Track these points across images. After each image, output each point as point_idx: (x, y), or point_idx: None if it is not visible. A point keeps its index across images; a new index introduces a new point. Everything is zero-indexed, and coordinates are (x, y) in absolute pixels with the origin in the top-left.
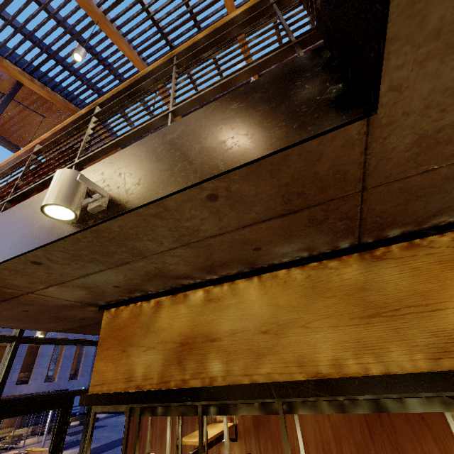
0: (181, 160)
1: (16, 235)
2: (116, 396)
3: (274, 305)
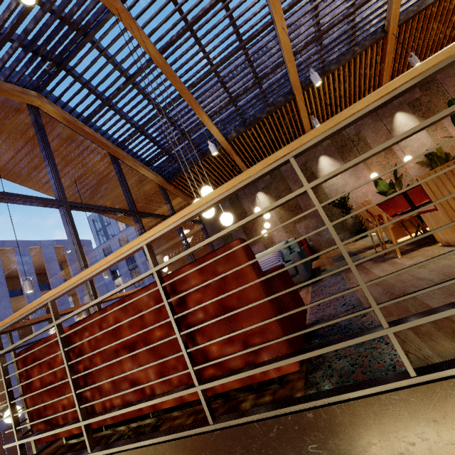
0: None
1: None
2: None
3: None
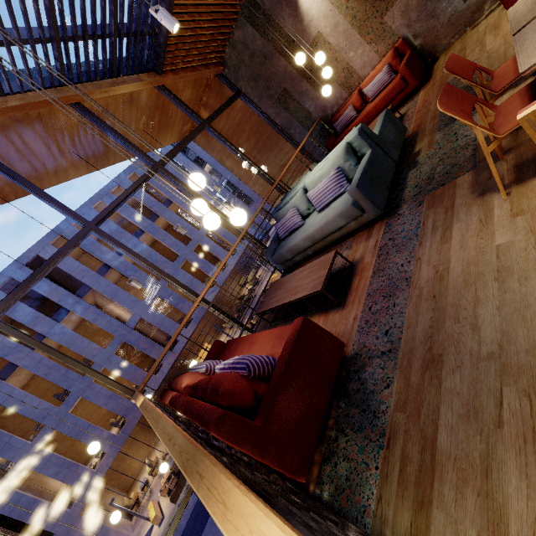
0: None
1: None
2: None
3: None
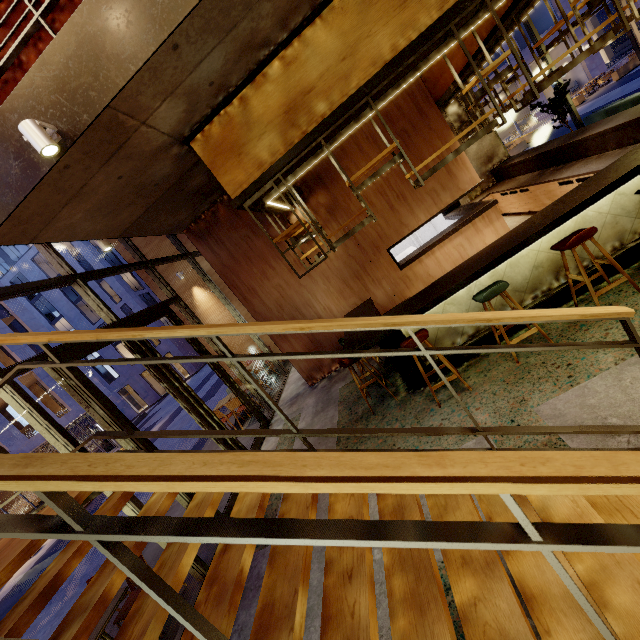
0: None
1: (139, 24)
2: (261, 179)
3: (341, 34)
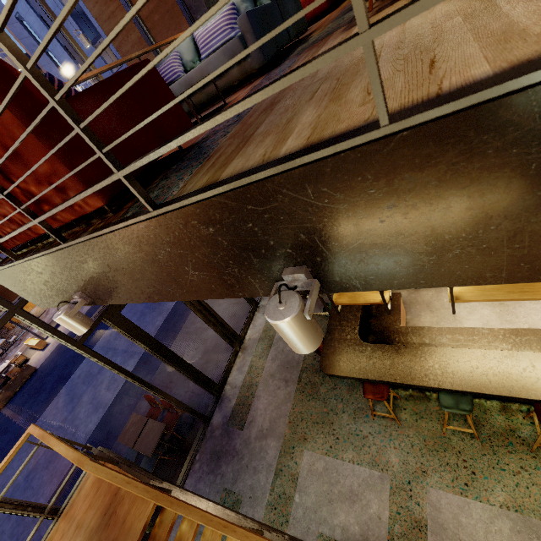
0: (459, 244)
1: (162, 281)
2: None
3: None
